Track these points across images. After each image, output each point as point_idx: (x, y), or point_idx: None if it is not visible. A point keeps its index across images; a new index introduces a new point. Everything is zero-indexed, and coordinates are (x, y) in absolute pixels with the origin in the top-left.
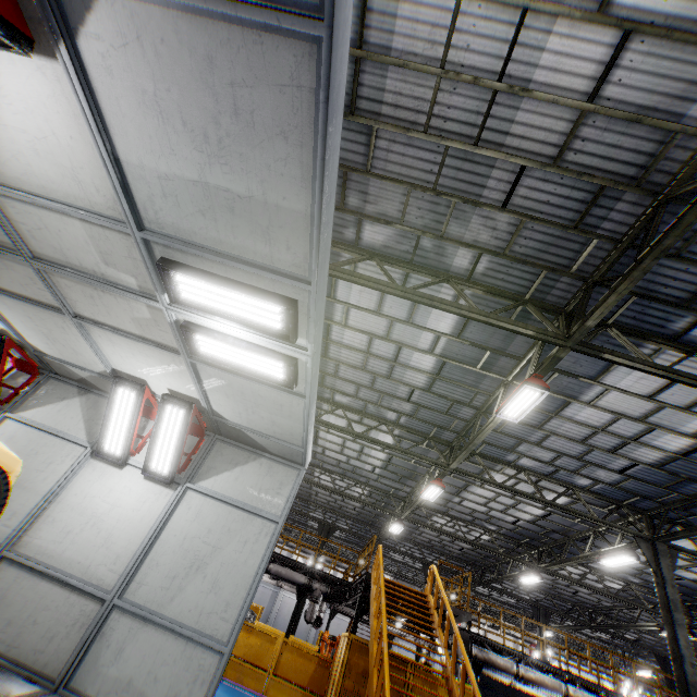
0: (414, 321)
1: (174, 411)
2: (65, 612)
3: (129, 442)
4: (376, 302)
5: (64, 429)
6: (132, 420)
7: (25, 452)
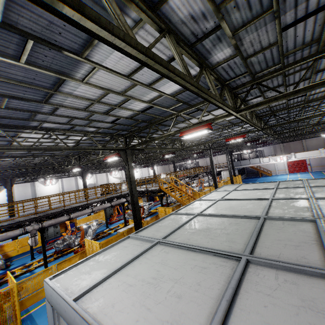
0: None
1: None
2: None
3: None
4: (221, 113)
5: None
6: None
7: None
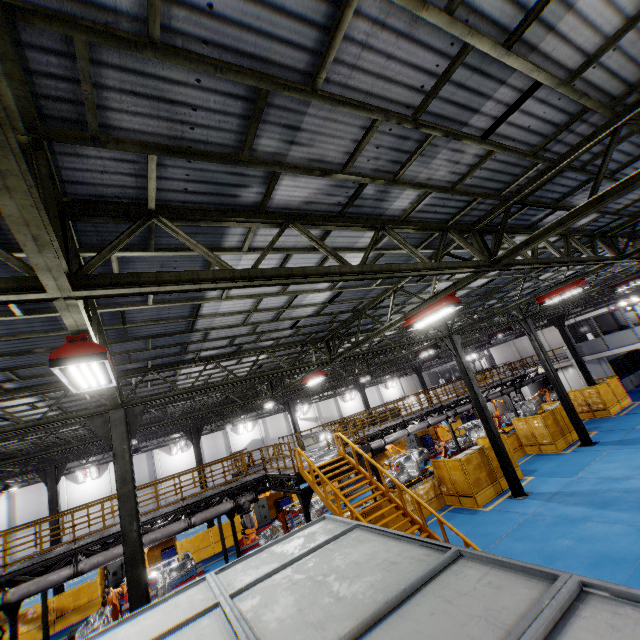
0: None
1: None
2: None
3: None
4: (275, 265)
5: None
6: None
7: None
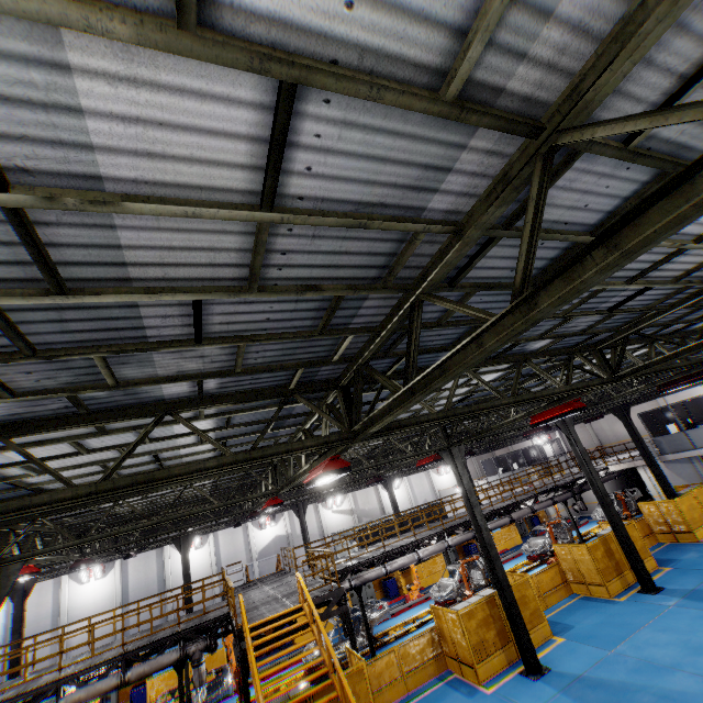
0: (154, 437)
1: None
2: None
3: None
4: (70, 446)
5: None
6: None
7: None
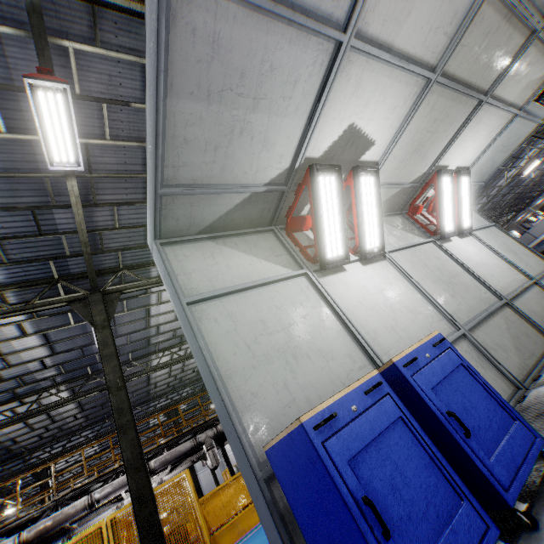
0: None
1: (465, 180)
2: (539, 297)
3: (454, 217)
4: None
5: (411, 241)
6: (454, 198)
7: (425, 262)
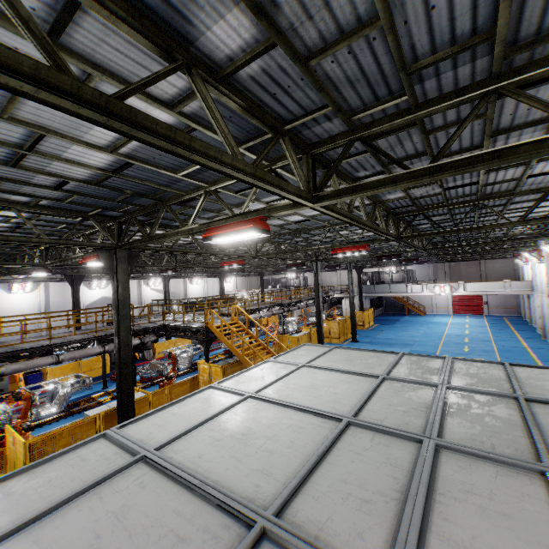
0: None
1: None
2: None
3: None
4: None
5: None
6: None
7: None
